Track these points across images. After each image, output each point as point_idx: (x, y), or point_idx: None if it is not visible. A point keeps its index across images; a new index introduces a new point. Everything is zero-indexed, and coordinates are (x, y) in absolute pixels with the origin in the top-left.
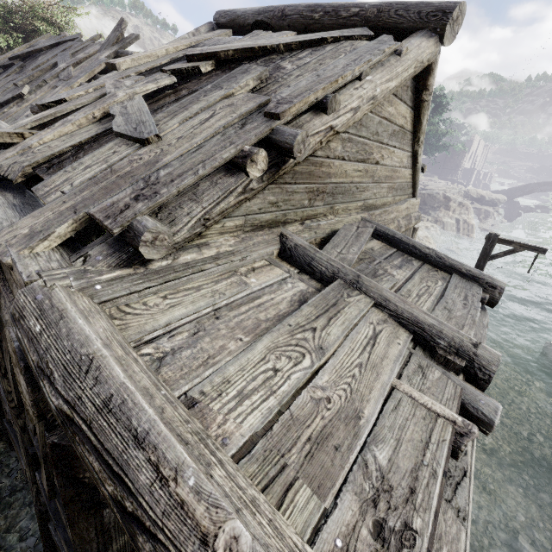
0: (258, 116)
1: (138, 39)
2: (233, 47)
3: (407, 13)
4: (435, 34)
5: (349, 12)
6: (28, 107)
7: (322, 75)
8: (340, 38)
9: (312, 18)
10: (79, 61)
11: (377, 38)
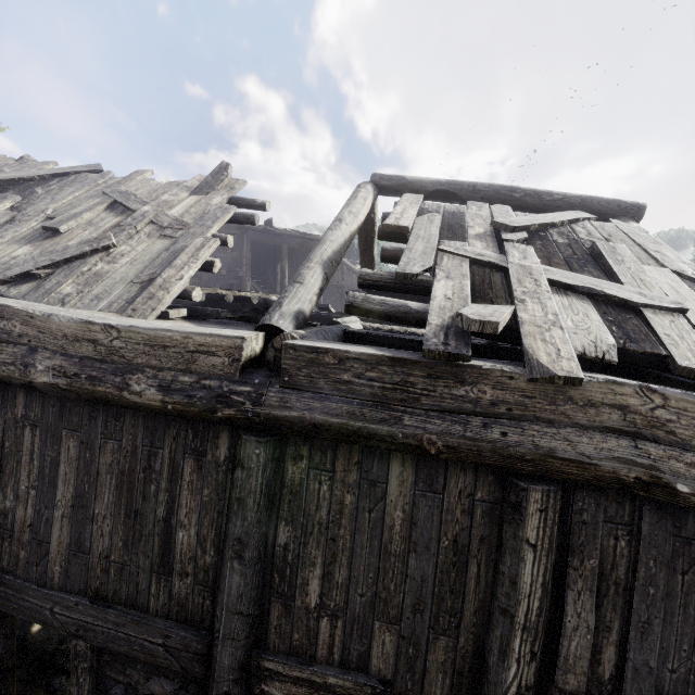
0: (690, 284)
1: (245, 185)
2: (534, 222)
3: (609, 205)
4: (634, 221)
5: (553, 197)
6: (138, 264)
7: (658, 251)
8: (585, 218)
9: (512, 196)
10: (171, 204)
11: (612, 221)
